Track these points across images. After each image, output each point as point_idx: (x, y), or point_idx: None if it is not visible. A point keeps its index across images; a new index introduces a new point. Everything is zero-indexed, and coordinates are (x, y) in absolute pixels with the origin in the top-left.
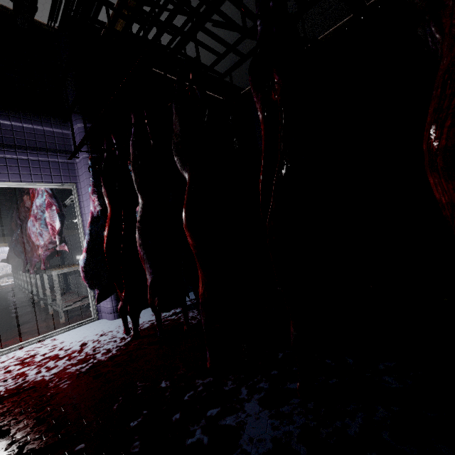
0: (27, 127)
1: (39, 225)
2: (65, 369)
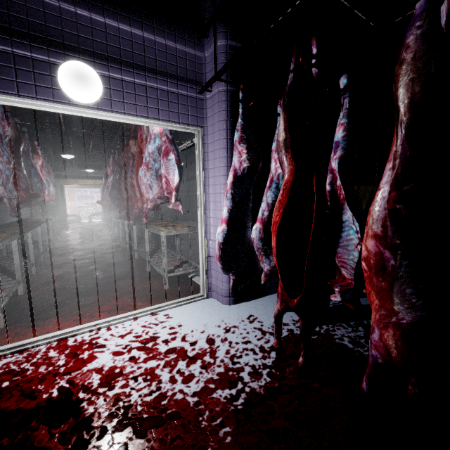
0: (159, 42)
1: (148, 175)
2: (208, 389)
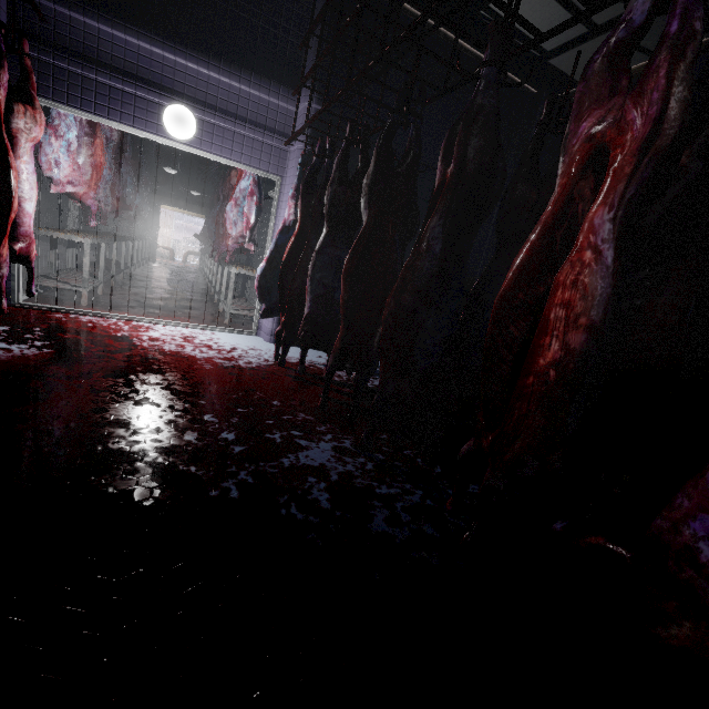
0: (254, 94)
1: (235, 212)
2: (212, 358)
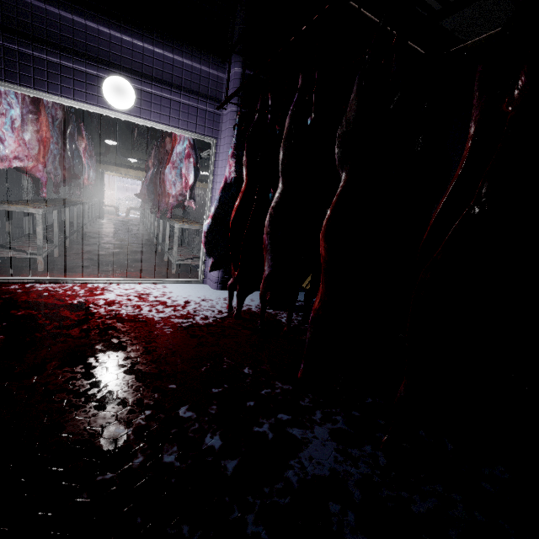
0: (186, 63)
1: (174, 173)
2: (170, 317)
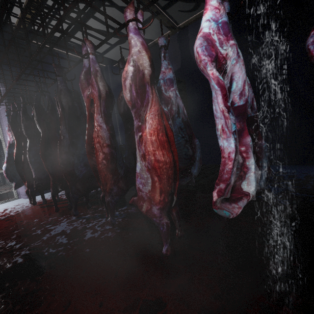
0: None
1: None
2: None
